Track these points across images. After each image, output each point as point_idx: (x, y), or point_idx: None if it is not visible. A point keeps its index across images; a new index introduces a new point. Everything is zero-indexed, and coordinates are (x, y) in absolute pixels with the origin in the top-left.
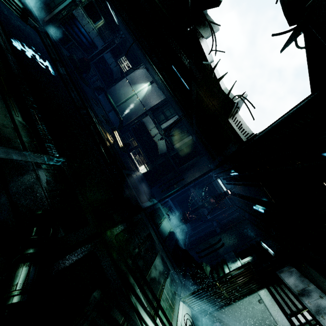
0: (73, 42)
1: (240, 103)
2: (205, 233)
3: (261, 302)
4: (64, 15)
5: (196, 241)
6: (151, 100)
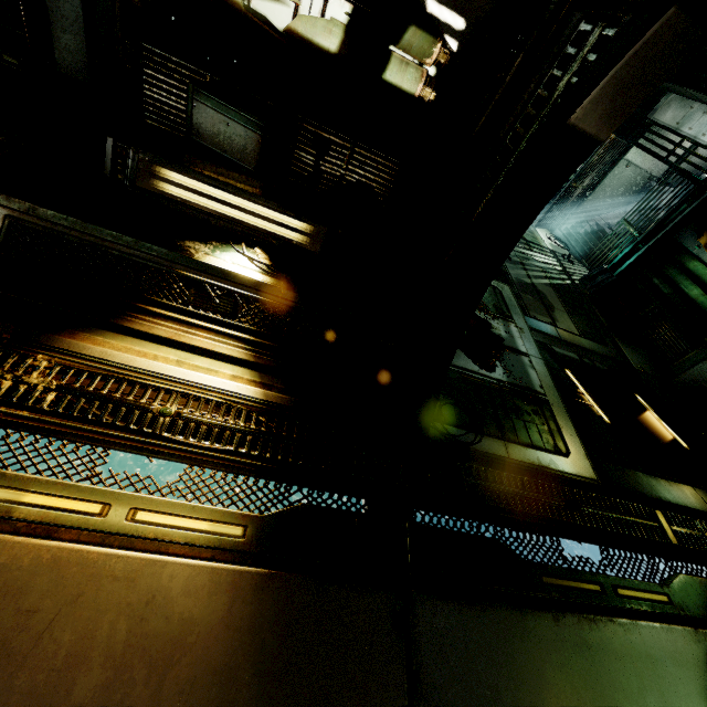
0: None
1: None
2: None
3: (629, 166)
4: None
5: None
6: None
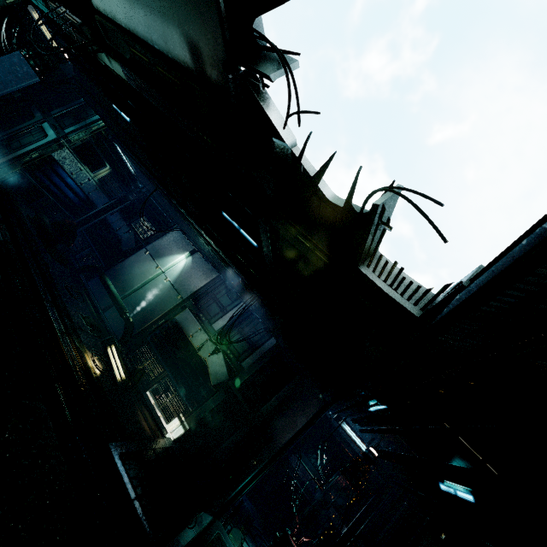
0: (47, 197)
1: (385, 215)
2: None
3: None
4: (34, 158)
5: None
6: (192, 280)
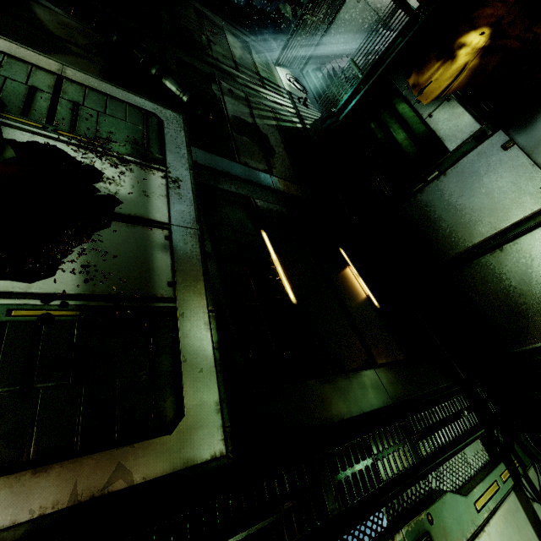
0: None
1: None
2: None
3: (360, 1)
4: None
5: None
6: None
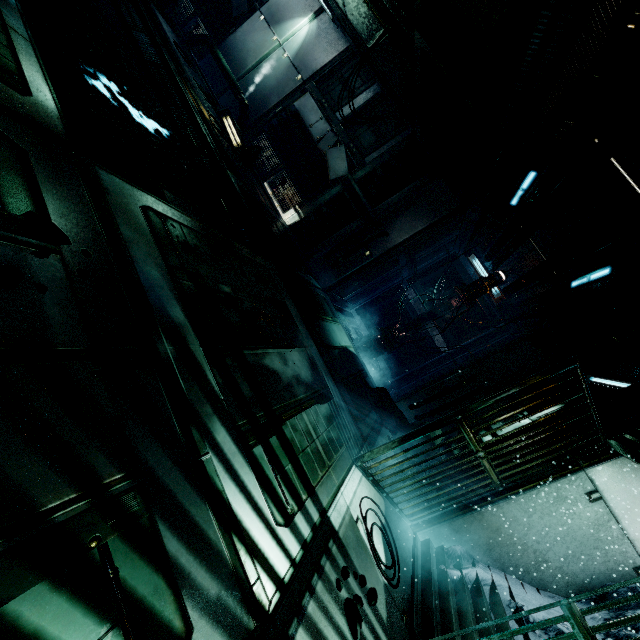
0: None
1: None
2: (434, 378)
3: (594, 500)
4: None
5: (413, 391)
6: (316, 54)
